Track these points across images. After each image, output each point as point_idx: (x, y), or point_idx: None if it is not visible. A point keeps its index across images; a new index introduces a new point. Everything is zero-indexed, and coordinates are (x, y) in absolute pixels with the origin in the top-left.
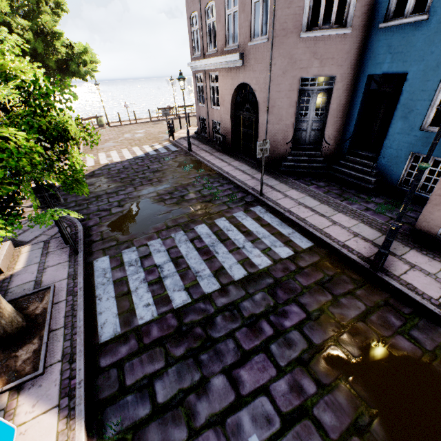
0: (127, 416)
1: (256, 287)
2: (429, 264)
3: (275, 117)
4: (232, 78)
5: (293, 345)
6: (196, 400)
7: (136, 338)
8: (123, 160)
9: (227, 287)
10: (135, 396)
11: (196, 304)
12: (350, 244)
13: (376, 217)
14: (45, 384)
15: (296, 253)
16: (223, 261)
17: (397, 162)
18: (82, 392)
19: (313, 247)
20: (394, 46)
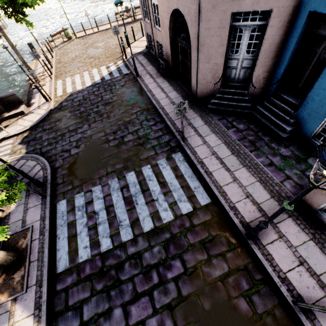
0: (67, 324)
1: (157, 241)
2: (296, 236)
3: (205, 56)
4: None
5: (168, 293)
6: (103, 321)
7: (77, 273)
8: (84, 87)
9: (137, 238)
10: (72, 313)
11: (114, 251)
12: (239, 207)
13: (274, 175)
14: (27, 299)
15: (194, 210)
16: (140, 213)
17: (315, 118)
18: (45, 308)
19: (209, 205)
20: None
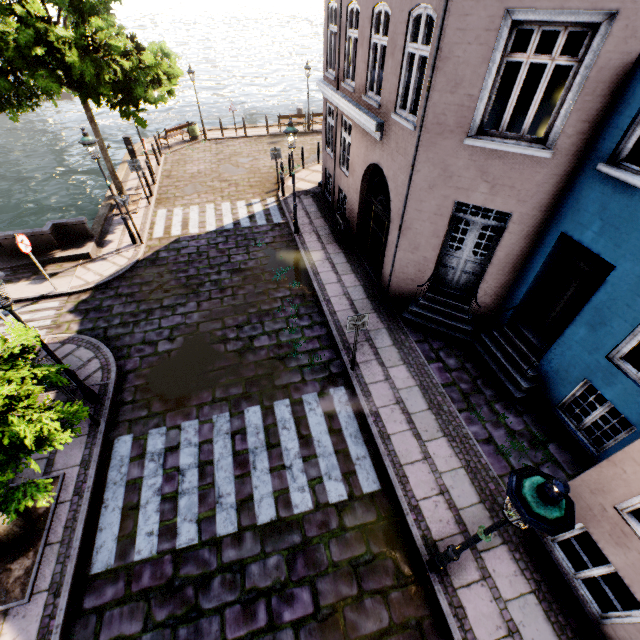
0: None
1: (277, 545)
2: (510, 581)
3: (409, 243)
4: (367, 147)
5: None
6: None
7: (126, 580)
8: (202, 232)
9: (243, 533)
10: None
11: (200, 550)
12: (424, 508)
13: (492, 461)
14: (28, 615)
15: (350, 500)
16: (256, 486)
17: (565, 380)
18: (57, 639)
19: (376, 494)
20: (610, 212)
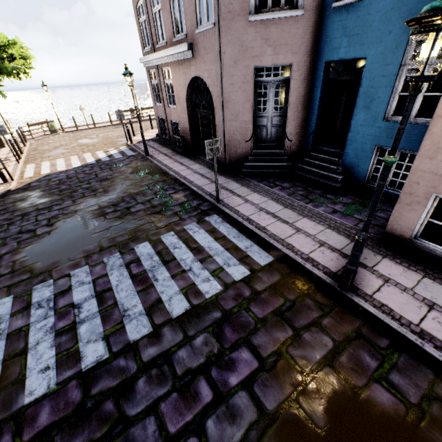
0: None
1: (199, 326)
2: (405, 276)
3: (231, 113)
4: (184, 72)
5: (238, 417)
6: None
7: (13, 431)
8: (69, 168)
9: (160, 330)
10: None
11: (113, 361)
12: (315, 257)
13: (344, 220)
14: None
15: (253, 273)
16: (162, 291)
17: (363, 157)
18: None
19: (273, 263)
20: (350, 28)
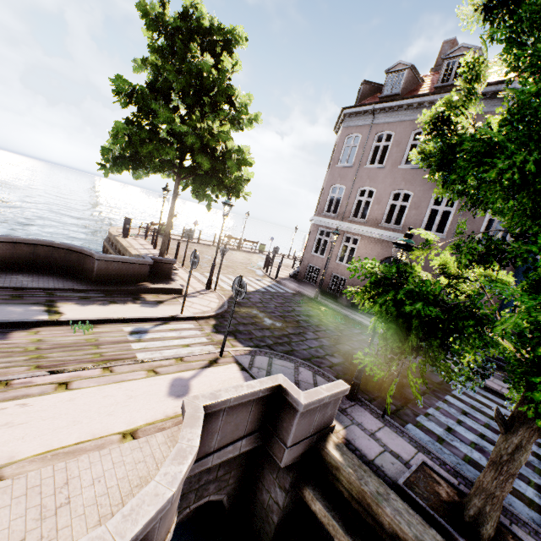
0: None
1: None
2: None
3: None
4: (383, 248)
5: None
6: None
7: None
8: (248, 290)
9: None
10: None
11: None
12: None
13: None
14: None
15: None
16: None
17: None
18: None
19: None
20: None
